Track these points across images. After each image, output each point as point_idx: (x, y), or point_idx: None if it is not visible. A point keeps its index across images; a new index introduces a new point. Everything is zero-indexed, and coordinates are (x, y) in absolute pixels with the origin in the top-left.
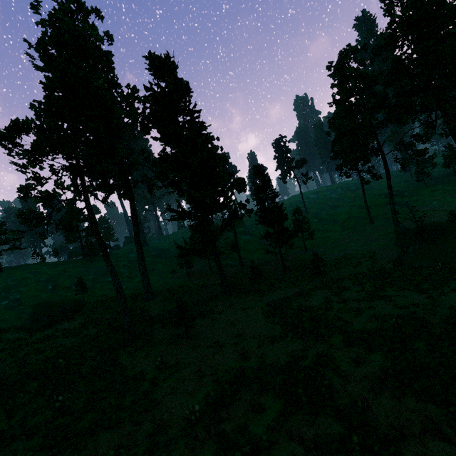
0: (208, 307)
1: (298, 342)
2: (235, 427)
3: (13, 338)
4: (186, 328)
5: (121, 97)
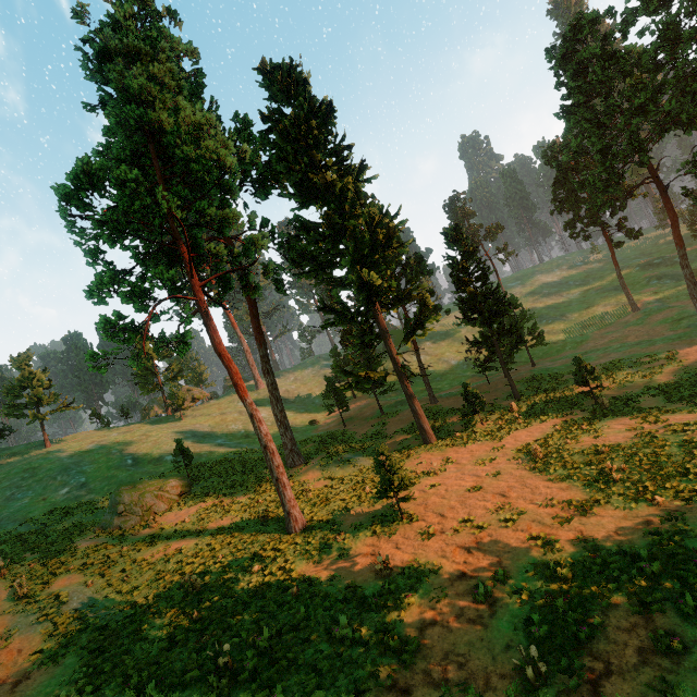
0: (407, 467)
1: (643, 506)
2: (644, 690)
3: (93, 545)
4: (398, 502)
5: (230, 132)
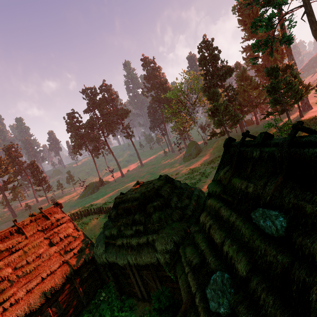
0: None
1: None
2: None
3: None
4: None
5: None
